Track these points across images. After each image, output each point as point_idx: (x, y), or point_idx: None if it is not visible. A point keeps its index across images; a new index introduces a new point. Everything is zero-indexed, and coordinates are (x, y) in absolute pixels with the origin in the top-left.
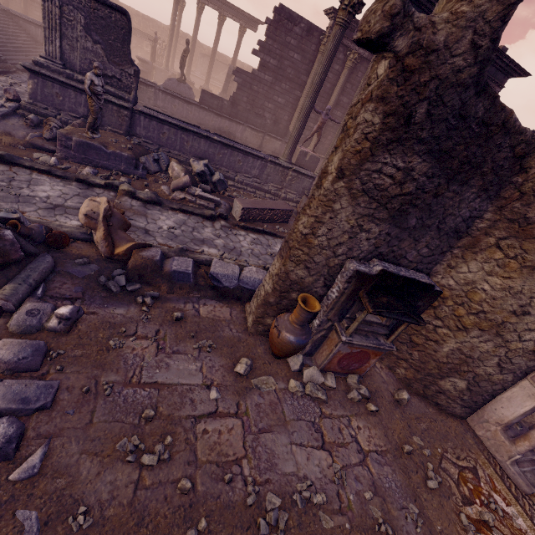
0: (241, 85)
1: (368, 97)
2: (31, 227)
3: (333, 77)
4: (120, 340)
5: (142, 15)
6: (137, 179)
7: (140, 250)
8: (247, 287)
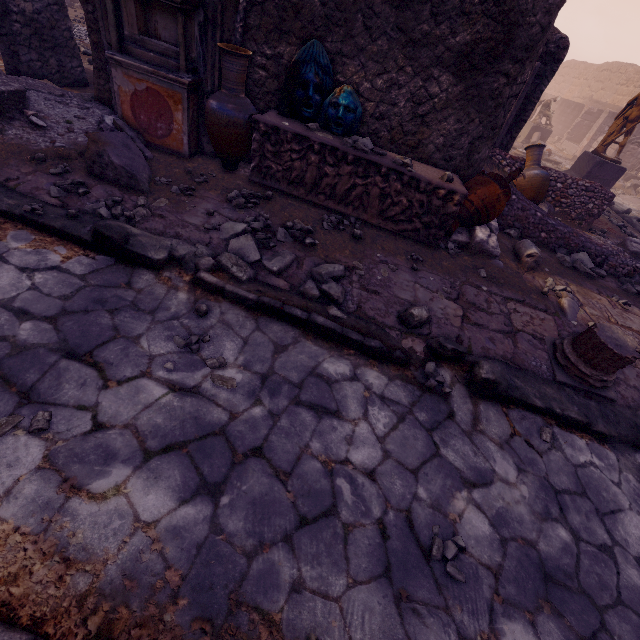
0: None
1: None
2: None
3: None
4: None
5: None
6: None
7: None
8: None
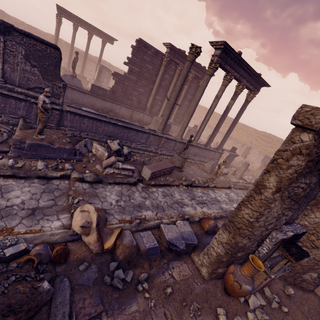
0: (117, 82)
1: (297, 151)
2: (38, 252)
3: (170, 78)
4: None
5: (27, 24)
6: (76, 162)
7: (120, 239)
8: (190, 242)
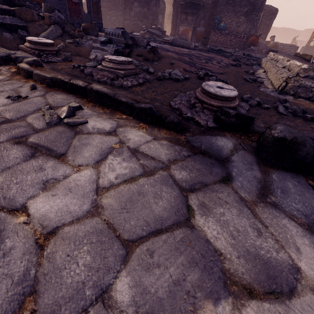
0: None
1: None
2: None
3: None
4: None
5: None
6: None
7: None
8: None
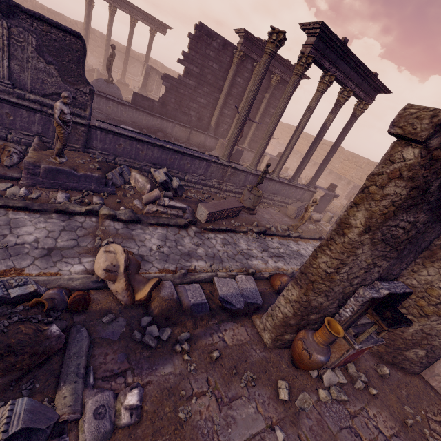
0: (169, 89)
1: (396, 174)
2: (51, 297)
3: (243, 82)
4: (186, 408)
5: (47, 8)
6: (108, 196)
7: (157, 290)
8: (251, 301)
